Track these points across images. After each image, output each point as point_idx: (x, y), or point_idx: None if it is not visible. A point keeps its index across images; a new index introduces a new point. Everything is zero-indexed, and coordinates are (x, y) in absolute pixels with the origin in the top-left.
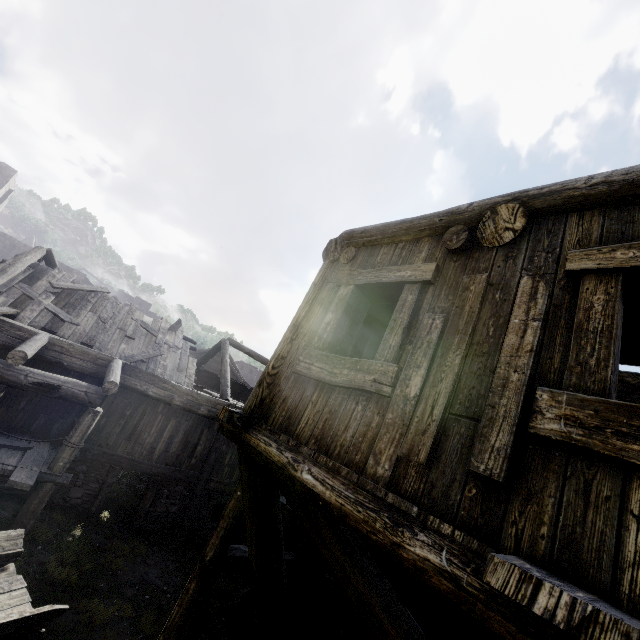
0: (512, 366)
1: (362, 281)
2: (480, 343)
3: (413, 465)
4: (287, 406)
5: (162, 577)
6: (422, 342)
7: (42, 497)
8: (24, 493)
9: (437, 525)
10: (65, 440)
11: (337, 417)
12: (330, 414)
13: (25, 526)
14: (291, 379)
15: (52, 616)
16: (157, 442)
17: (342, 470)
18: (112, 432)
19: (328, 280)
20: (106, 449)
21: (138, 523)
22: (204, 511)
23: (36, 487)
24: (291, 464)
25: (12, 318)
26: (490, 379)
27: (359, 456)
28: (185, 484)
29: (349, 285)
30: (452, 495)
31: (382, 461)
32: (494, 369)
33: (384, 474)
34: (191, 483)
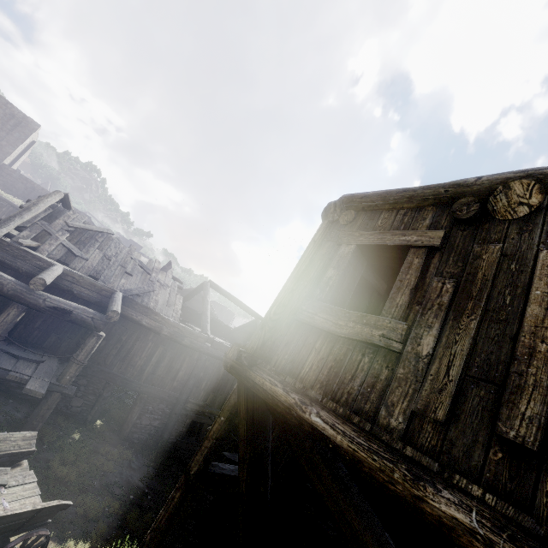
0: (538, 336)
1: (364, 242)
2: (496, 310)
3: (429, 421)
4: (290, 350)
5: (144, 481)
6: (432, 304)
7: (50, 404)
8: (34, 399)
9: (465, 485)
10: (72, 357)
11: (343, 366)
12: (335, 362)
13: (35, 427)
14: (293, 326)
15: (58, 509)
16: (146, 365)
17: (354, 417)
18: (110, 353)
19: (327, 238)
20: (104, 367)
21: (126, 432)
22: (181, 427)
23: (46, 395)
24: (299, 405)
25: (33, 250)
26: (511, 346)
27: (368, 405)
28: (167, 403)
29: (350, 244)
30: (475, 456)
31: (395, 413)
32: (514, 337)
33: (398, 426)
34: (172, 402)
